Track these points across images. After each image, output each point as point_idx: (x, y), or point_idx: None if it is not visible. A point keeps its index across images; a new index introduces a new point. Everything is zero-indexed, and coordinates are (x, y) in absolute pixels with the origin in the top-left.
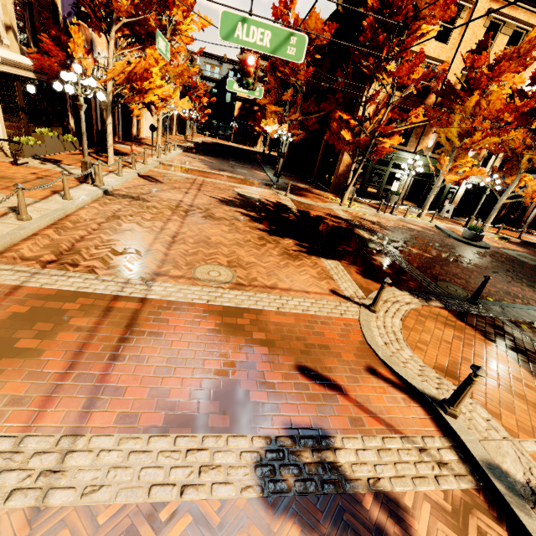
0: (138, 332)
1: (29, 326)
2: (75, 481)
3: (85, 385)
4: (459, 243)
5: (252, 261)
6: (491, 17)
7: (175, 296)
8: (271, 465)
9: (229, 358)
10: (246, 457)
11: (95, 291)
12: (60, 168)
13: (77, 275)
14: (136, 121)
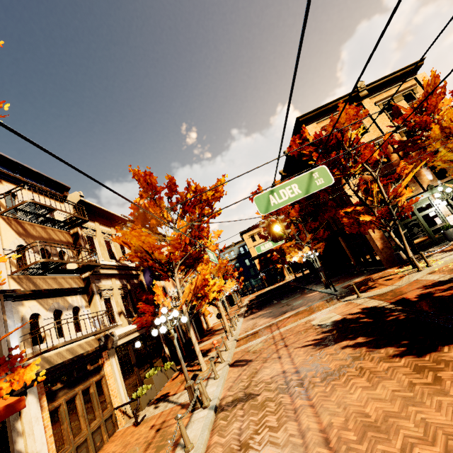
0: None
1: None
2: None
3: None
4: None
5: None
6: (380, 104)
7: None
8: None
9: None
10: None
11: None
12: (170, 403)
13: None
14: (203, 318)
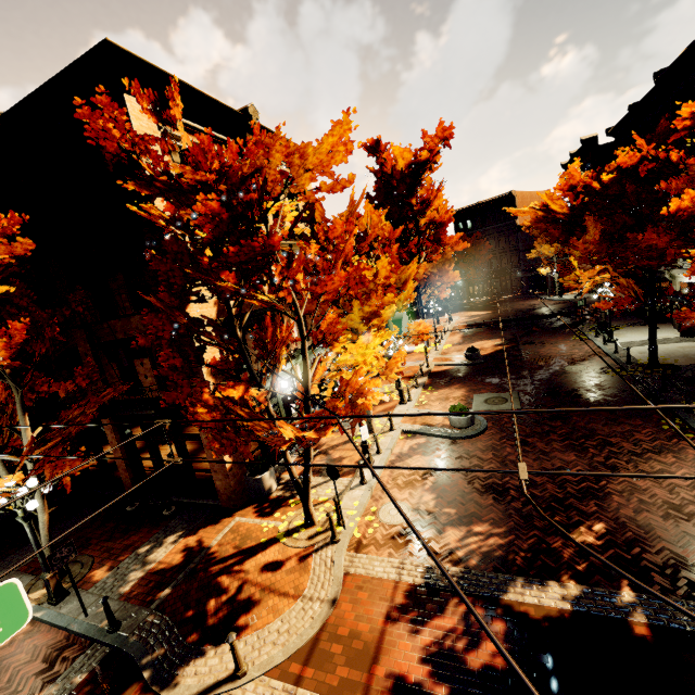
0: None
1: None
2: None
3: None
4: (477, 441)
5: None
6: None
7: None
8: None
9: None
10: None
11: None
12: None
13: None
14: None
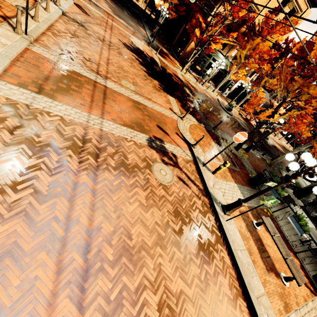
0: (108, 97)
1: (71, 81)
2: (107, 127)
3: (99, 107)
4: (222, 109)
5: (142, 86)
6: None
7: (116, 89)
8: (150, 141)
9: (137, 116)
10: (144, 138)
11: (87, 76)
12: None
13: (76, 65)
14: None
